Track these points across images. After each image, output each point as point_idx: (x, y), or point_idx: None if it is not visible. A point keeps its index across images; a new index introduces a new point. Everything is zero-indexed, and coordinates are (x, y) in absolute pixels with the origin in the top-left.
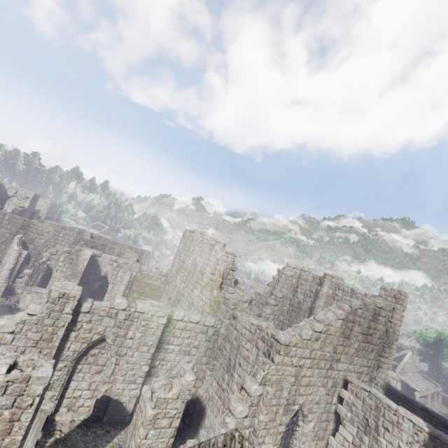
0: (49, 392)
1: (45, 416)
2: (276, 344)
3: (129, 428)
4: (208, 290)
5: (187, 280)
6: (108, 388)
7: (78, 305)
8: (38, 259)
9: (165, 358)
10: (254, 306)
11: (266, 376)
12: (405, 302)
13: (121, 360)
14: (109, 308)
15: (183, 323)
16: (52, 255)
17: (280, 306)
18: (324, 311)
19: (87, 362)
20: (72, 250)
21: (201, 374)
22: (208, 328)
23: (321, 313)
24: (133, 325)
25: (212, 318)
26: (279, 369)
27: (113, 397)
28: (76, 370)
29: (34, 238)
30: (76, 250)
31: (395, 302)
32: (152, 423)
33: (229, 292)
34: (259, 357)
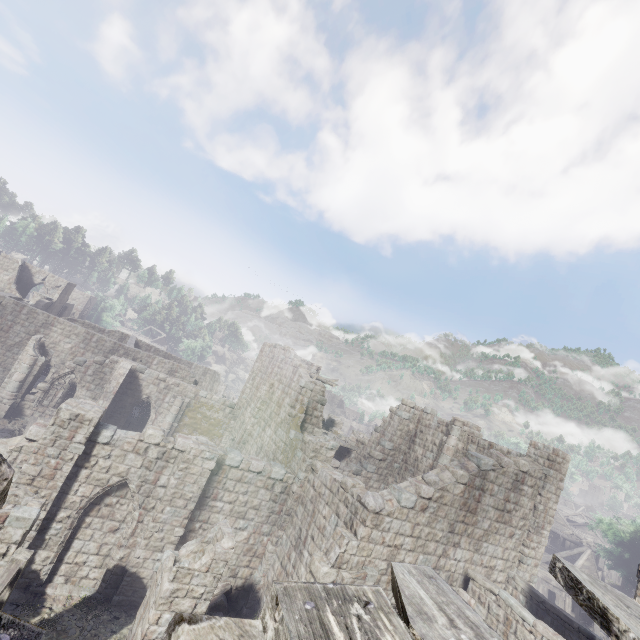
0: (42, 551)
1: (17, 568)
2: (362, 510)
3: (139, 610)
4: (284, 430)
5: (259, 414)
6: (124, 555)
7: (95, 433)
8: (60, 370)
9: (209, 520)
10: (354, 459)
11: (343, 555)
12: (564, 468)
13: (146, 517)
14: (137, 440)
15: (238, 471)
16: (78, 366)
17: (389, 461)
18: (439, 469)
19: (99, 514)
20: (106, 360)
21: (259, 549)
22: (275, 482)
23: (434, 472)
24: (168, 467)
25: (282, 468)
26: (363, 548)
27: (130, 568)
28: (83, 524)
29: (58, 341)
30: (111, 361)
31: (548, 465)
32: (167, 603)
33: (315, 435)
34: (337, 527)
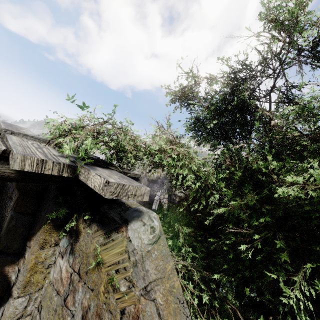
0: None
1: None
2: None
3: None
4: None
5: None
6: None
7: None
8: None
9: None
10: None
11: None
12: None
13: None
14: None
15: None
16: None
17: None
18: None
19: None
20: None
21: None
22: None
23: None
24: None
25: None
26: None
27: None
28: None
29: None
30: None
31: None
32: None
33: None
34: None
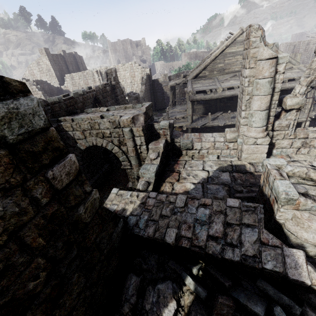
0: None
1: None
2: None
3: None
4: None
5: None
6: None
7: None
8: None
9: None
10: None
11: None
12: None
13: None
14: None
15: None
16: None
17: None
18: None
19: None
20: None
21: None
22: None
23: None
24: None
25: None
26: None
27: None
28: None
29: None
30: None
31: None
32: None
33: None
34: None
